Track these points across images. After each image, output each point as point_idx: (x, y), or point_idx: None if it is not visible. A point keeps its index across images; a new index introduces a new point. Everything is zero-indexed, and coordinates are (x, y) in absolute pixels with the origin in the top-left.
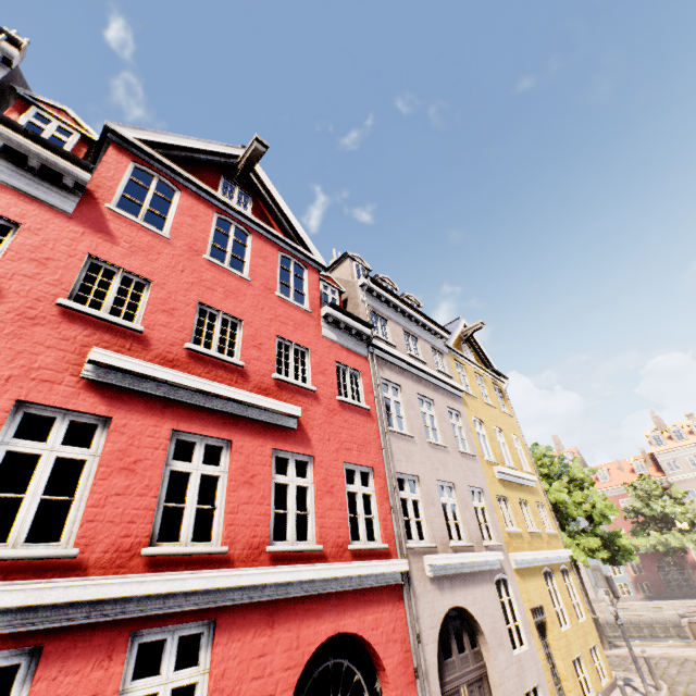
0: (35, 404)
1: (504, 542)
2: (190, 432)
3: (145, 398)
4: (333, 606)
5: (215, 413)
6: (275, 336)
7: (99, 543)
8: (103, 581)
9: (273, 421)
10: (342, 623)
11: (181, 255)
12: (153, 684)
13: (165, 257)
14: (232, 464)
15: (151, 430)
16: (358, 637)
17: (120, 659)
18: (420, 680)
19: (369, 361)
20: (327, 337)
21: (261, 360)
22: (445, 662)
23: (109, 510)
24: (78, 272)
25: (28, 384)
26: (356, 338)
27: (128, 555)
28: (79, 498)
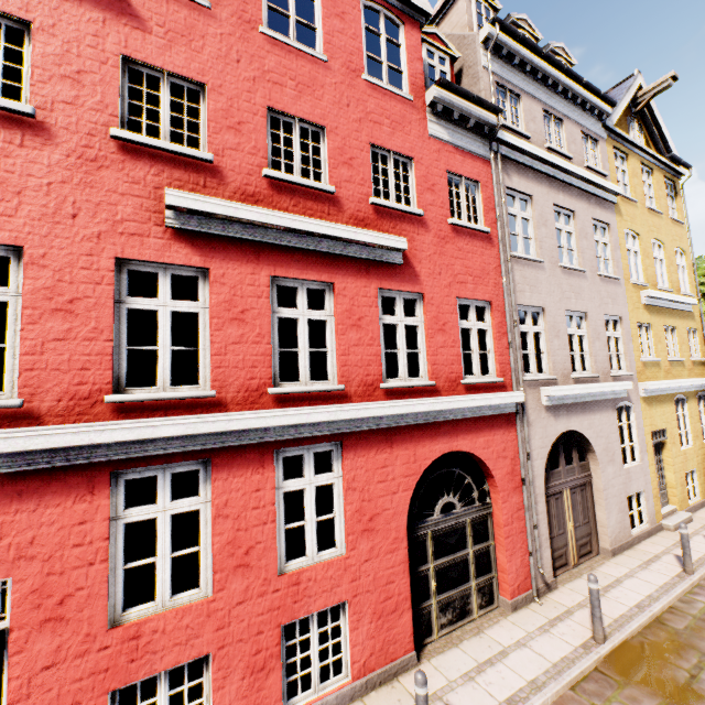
0: (133, 260)
1: (635, 371)
2: (289, 277)
3: (235, 244)
4: (446, 431)
5: (311, 254)
6: (368, 145)
7: (230, 385)
8: (242, 416)
9: (375, 258)
10: (454, 444)
11: (230, 33)
12: (300, 484)
13: (212, 41)
14: (337, 308)
15: (250, 278)
16: (469, 454)
17: (270, 468)
18: (526, 485)
19: (491, 166)
20: (435, 137)
21: (354, 182)
22: (551, 472)
23: (231, 358)
24: (118, 86)
25: (119, 240)
26: (474, 133)
27: (258, 394)
28: (203, 348)
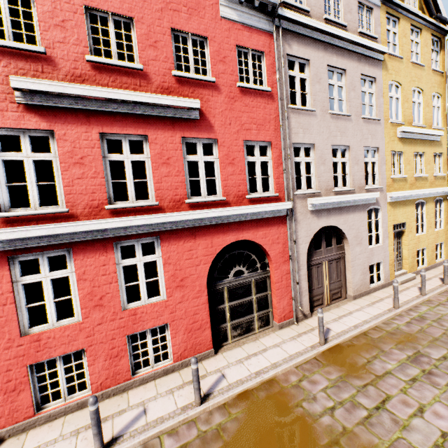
0: (0, 128)
1: (385, 185)
2: (114, 133)
3: (71, 112)
4: (234, 228)
5: (129, 116)
6: (169, 30)
7: (79, 205)
8: (85, 223)
9: (177, 115)
10: (240, 236)
11: None
12: (133, 261)
13: None
14: (151, 152)
15: (84, 135)
16: (253, 242)
17: (111, 253)
18: (293, 260)
19: (273, 38)
20: (226, 18)
21: (159, 60)
22: (314, 252)
23: (77, 188)
24: None
25: None
26: (260, 12)
27: (98, 209)
28: (58, 182)
